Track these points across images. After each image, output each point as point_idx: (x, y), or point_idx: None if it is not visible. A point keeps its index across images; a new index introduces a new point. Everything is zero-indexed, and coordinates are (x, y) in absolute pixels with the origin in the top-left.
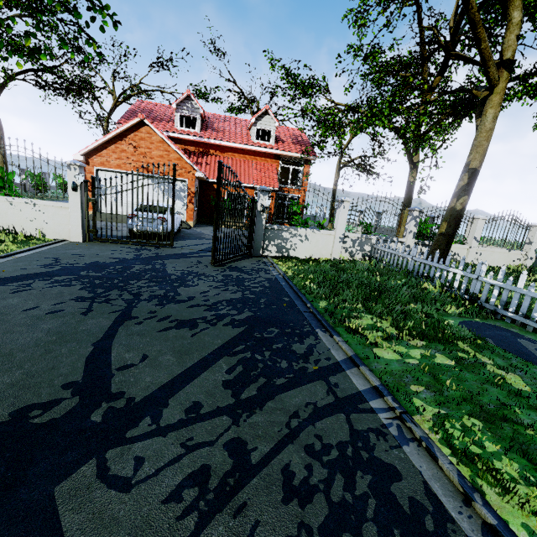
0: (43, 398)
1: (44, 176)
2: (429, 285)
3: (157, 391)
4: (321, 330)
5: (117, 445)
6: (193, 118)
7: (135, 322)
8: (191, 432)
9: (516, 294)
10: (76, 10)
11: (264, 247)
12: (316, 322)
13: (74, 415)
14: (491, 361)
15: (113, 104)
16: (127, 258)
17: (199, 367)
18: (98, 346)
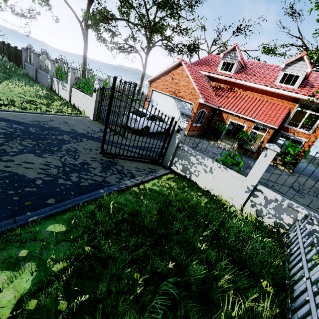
0: None
1: None
2: None
3: None
4: None
5: None
6: (232, 64)
7: None
8: None
9: None
10: None
11: (173, 162)
12: None
13: None
14: None
15: None
16: (77, 132)
17: None
18: None
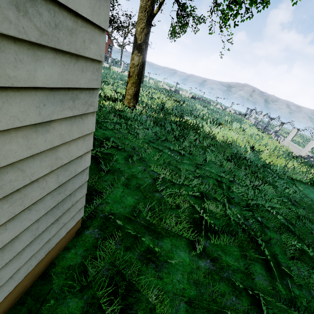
0: None
1: None
2: None
3: None
4: None
5: None
6: None
7: None
8: None
9: None
10: None
11: None
12: None
13: None
14: None
15: None
16: None
17: None
18: None
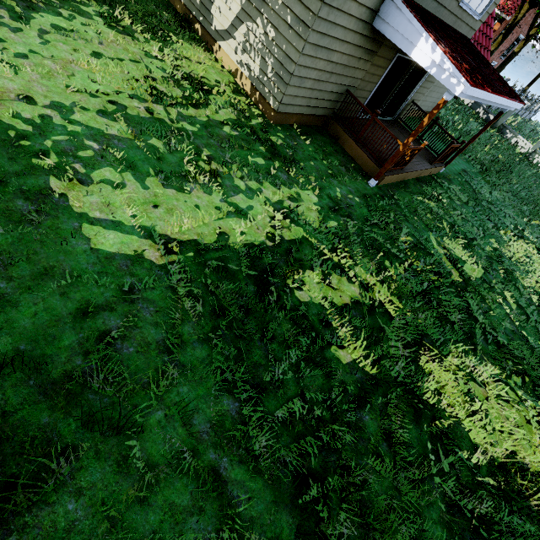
0: None
1: None
2: None
3: None
4: None
5: None
6: None
7: None
8: None
9: None
10: None
11: None
12: None
13: None
14: None
15: None
16: None
17: None
18: None
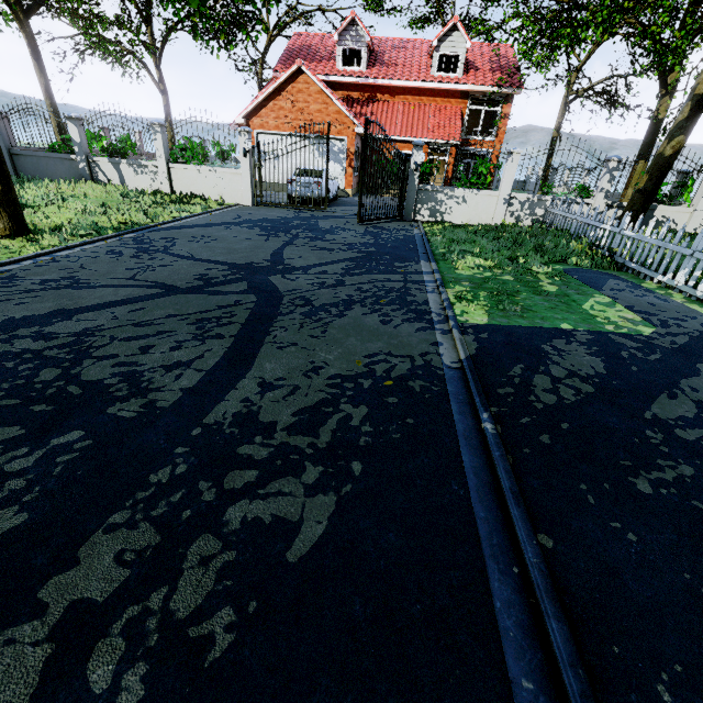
0: (256, 262)
1: (203, 145)
2: (561, 239)
3: (306, 266)
4: (425, 261)
5: (289, 274)
6: (358, 51)
7: (295, 246)
8: (320, 276)
9: (642, 243)
10: (252, 1)
11: (416, 212)
12: (425, 258)
13: (270, 266)
14: (550, 282)
15: (267, 40)
16: (288, 217)
17: (330, 263)
18: (276, 251)
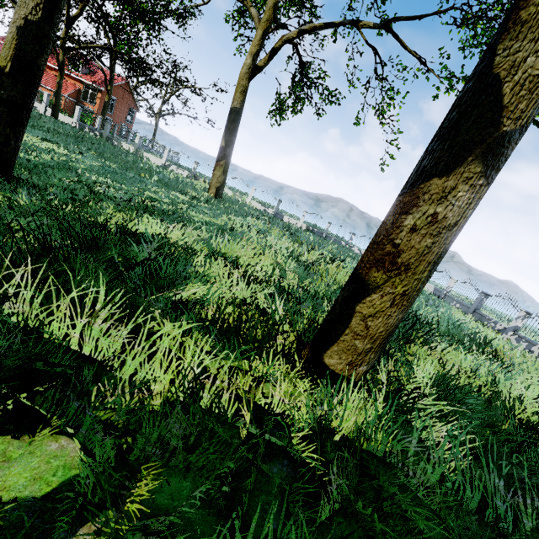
0: None
1: None
2: None
3: None
4: None
5: None
6: None
7: None
8: None
9: None
10: None
11: None
12: None
13: None
14: None
15: None
16: None
17: None
18: None
